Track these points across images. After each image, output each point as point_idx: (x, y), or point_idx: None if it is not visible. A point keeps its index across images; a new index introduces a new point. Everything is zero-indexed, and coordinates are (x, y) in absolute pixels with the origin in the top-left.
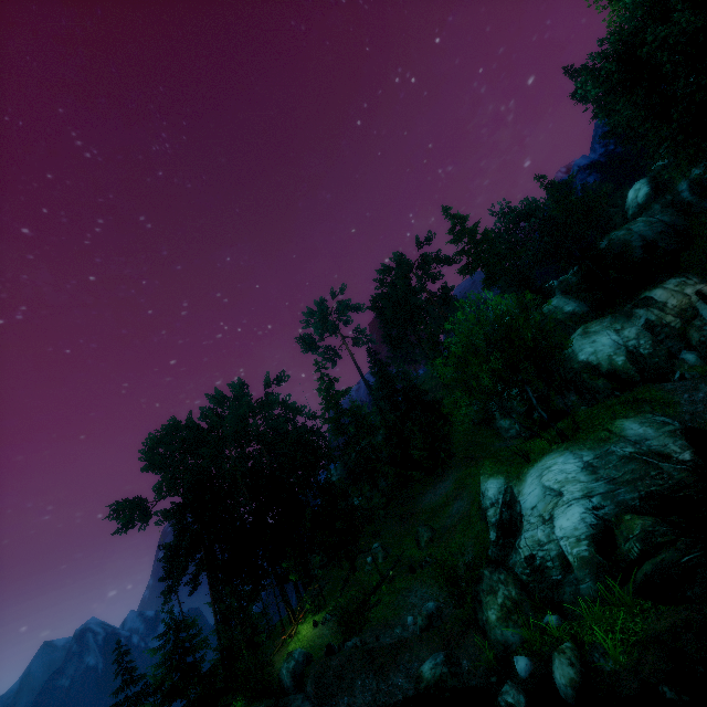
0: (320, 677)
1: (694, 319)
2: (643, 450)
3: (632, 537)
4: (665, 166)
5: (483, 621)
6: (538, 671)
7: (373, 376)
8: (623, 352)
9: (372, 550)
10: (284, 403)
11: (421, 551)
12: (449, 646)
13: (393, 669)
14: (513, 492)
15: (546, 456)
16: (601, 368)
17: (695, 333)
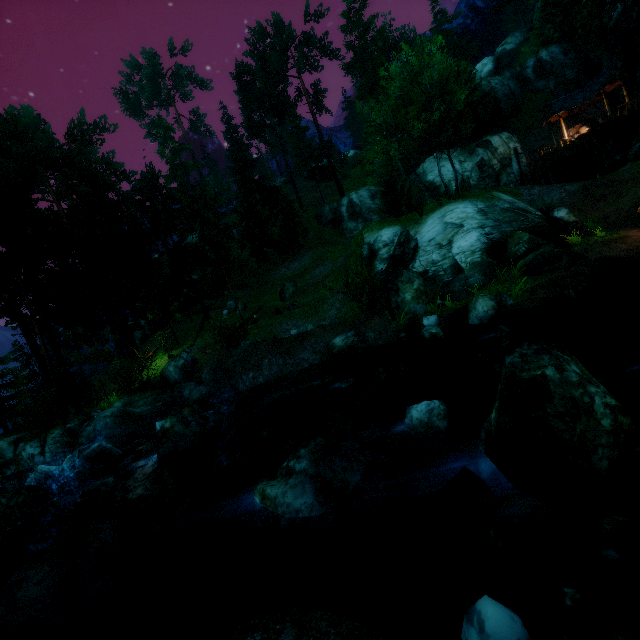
0: (221, 364)
1: (507, 167)
2: (515, 207)
3: (522, 242)
4: (509, 51)
5: (397, 302)
6: (444, 322)
7: (230, 155)
8: (459, 180)
9: (228, 306)
10: (106, 159)
11: (284, 302)
12: (354, 329)
13: (300, 350)
14: (408, 234)
15: (447, 205)
16: (440, 189)
17: (505, 177)
